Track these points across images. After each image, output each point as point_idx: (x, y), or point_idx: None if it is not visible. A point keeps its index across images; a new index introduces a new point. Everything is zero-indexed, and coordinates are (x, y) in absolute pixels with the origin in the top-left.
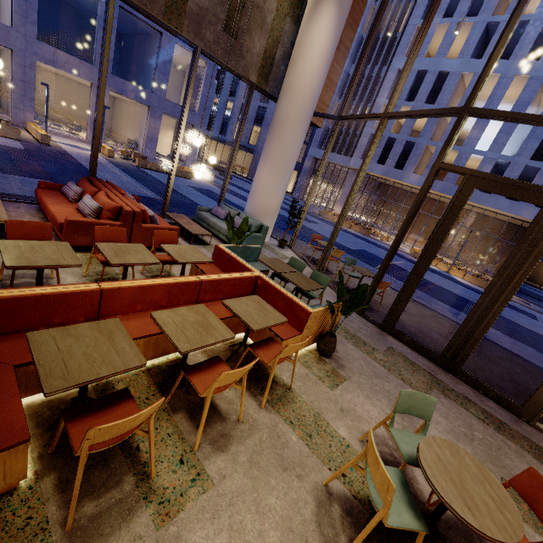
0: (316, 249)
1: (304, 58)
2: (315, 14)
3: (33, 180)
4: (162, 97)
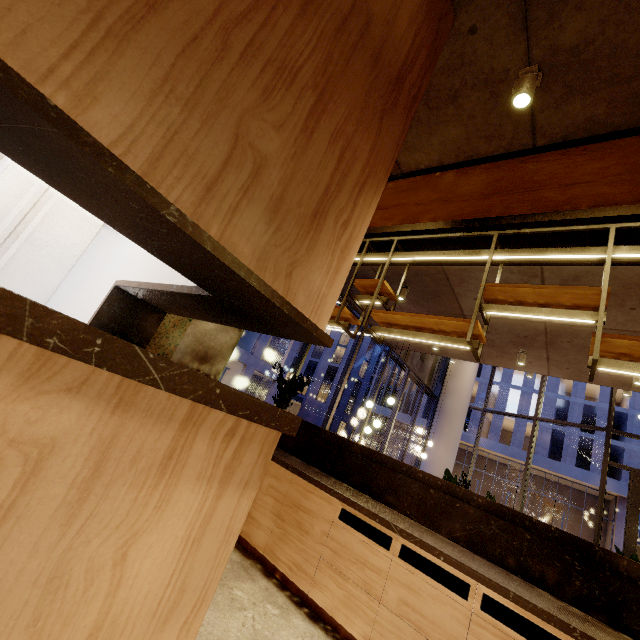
0: None
1: (462, 375)
2: None
3: None
4: (258, 358)
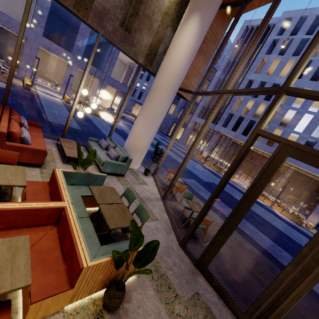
0: (169, 180)
1: (174, 51)
2: (184, 25)
3: None
4: (108, 76)
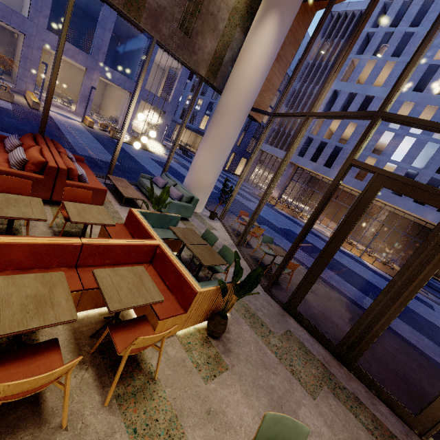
0: (242, 224)
1: (246, 61)
2: (259, 26)
3: (2, 133)
4: (142, 87)
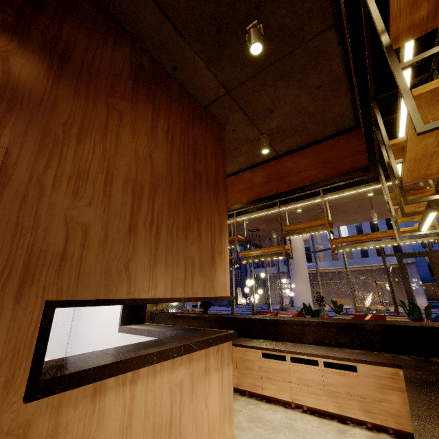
0: None
1: (295, 237)
2: None
3: None
4: None
